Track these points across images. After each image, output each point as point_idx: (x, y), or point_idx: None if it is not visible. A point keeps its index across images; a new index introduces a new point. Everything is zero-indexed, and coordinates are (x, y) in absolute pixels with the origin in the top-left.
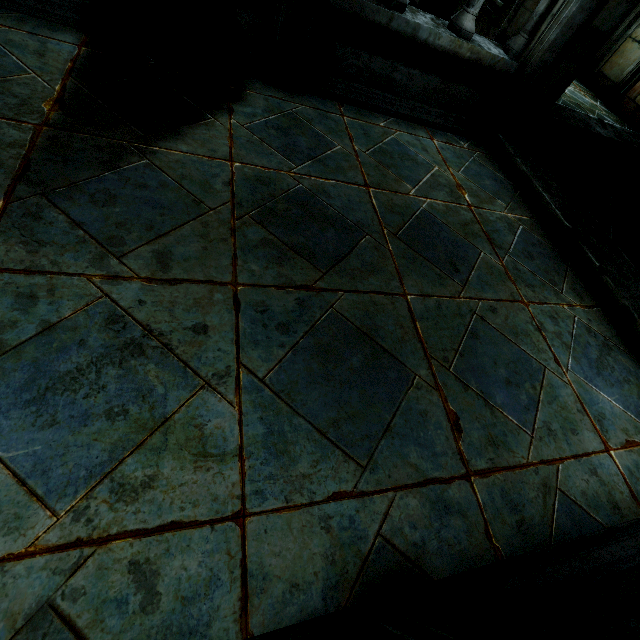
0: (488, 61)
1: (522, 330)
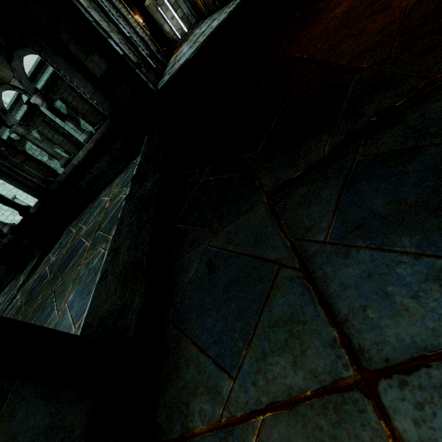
0: (99, 135)
1: (65, 288)
